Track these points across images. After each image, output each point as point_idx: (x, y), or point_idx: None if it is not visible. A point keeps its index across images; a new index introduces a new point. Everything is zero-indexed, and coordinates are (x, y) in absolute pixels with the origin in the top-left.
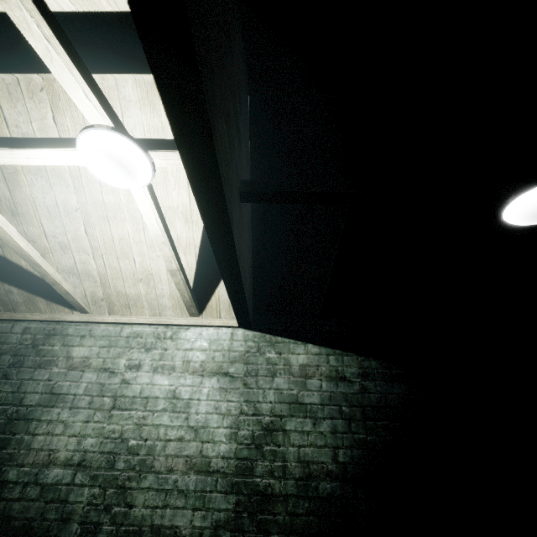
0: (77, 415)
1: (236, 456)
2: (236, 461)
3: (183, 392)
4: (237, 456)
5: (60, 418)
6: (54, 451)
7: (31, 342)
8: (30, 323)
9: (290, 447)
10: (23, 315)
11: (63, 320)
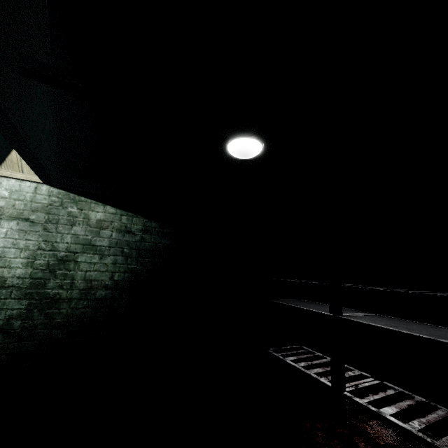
0: None
1: (31, 277)
2: (30, 280)
3: None
4: (32, 276)
5: None
6: None
7: None
8: None
9: (79, 272)
10: None
11: None
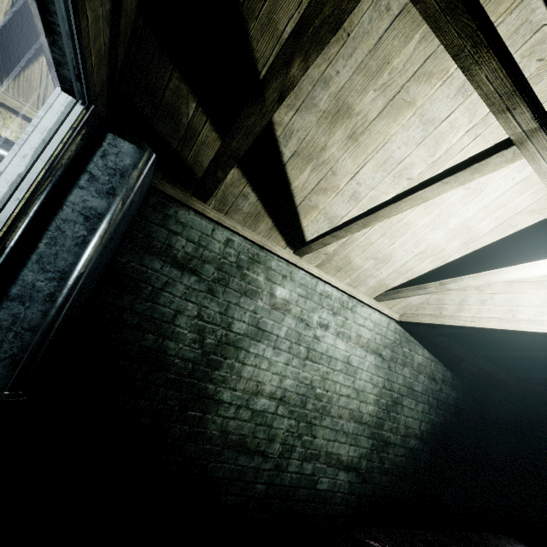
0: (279, 356)
1: (376, 416)
2: (376, 419)
3: (354, 360)
4: (377, 415)
5: (266, 354)
6: (262, 384)
7: (235, 261)
8: (233, 235)
9: (402, 416)
10: (234, 224)
11: (272, 251)
